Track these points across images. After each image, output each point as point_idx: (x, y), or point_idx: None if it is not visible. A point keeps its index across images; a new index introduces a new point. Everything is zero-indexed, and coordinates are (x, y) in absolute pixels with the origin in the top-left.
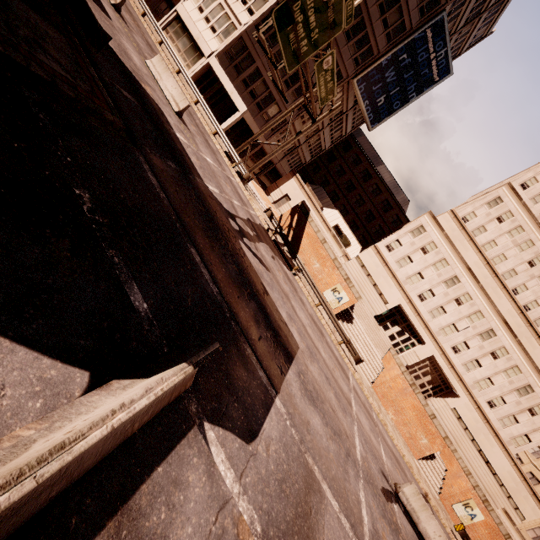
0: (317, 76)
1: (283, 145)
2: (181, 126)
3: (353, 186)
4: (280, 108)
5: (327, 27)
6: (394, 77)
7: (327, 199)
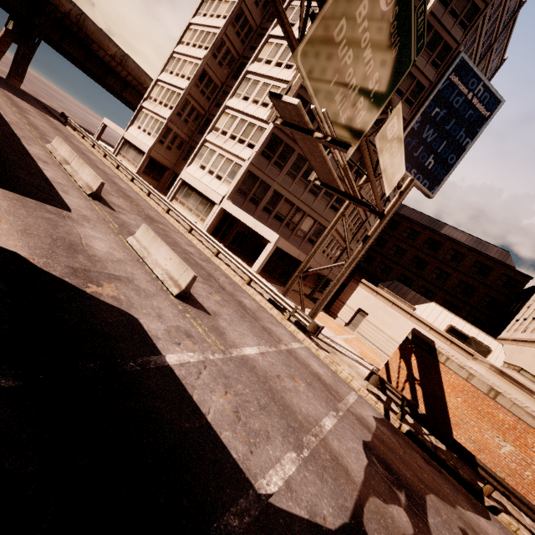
0: (380, 153)
1: (348, 263)
2: (187, 319)
3: (423, 262)
4: (314, 218)
5: (390, 65)
6: (434, 134)
7: (411, 293)
